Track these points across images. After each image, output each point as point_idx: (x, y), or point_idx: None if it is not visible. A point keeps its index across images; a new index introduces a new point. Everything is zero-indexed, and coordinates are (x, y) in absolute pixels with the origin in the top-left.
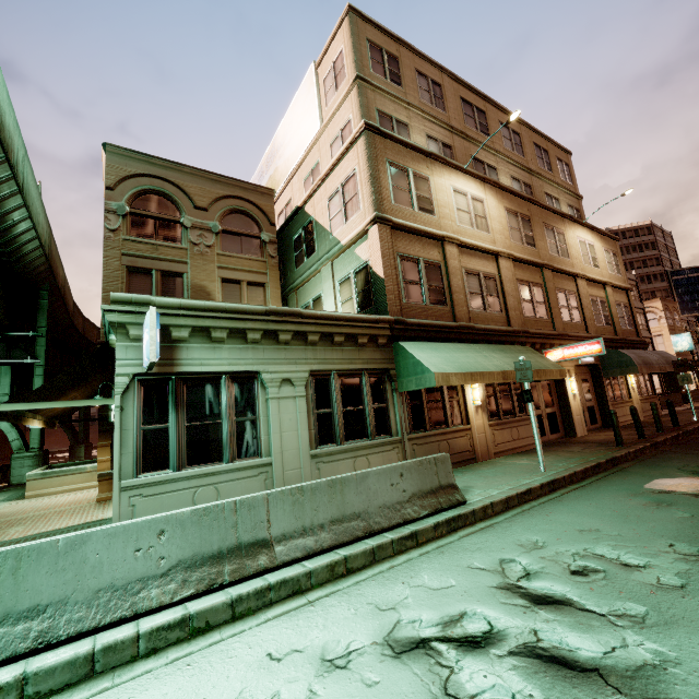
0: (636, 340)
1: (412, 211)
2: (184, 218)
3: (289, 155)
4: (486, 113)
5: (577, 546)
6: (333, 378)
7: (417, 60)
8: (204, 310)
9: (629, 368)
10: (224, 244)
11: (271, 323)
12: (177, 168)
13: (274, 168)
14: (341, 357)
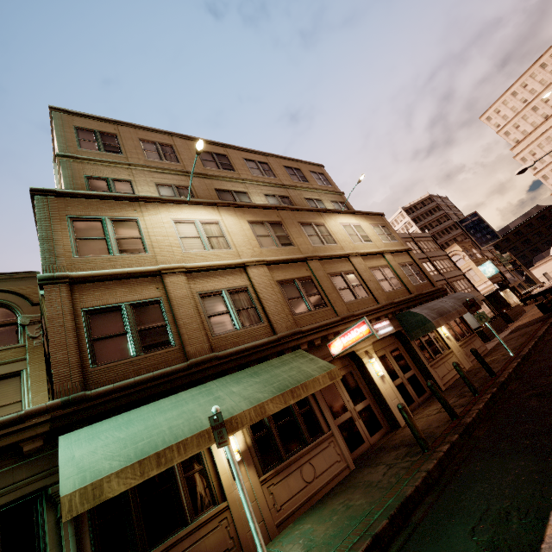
0: (432, 290)
1: (109, 257)
2: None
3: None
4: (228, 155)
5: None
6: None
7: (141, 132)
8: None
9: (427, 325)
10: None
11: None
12: None
13: None
14: None
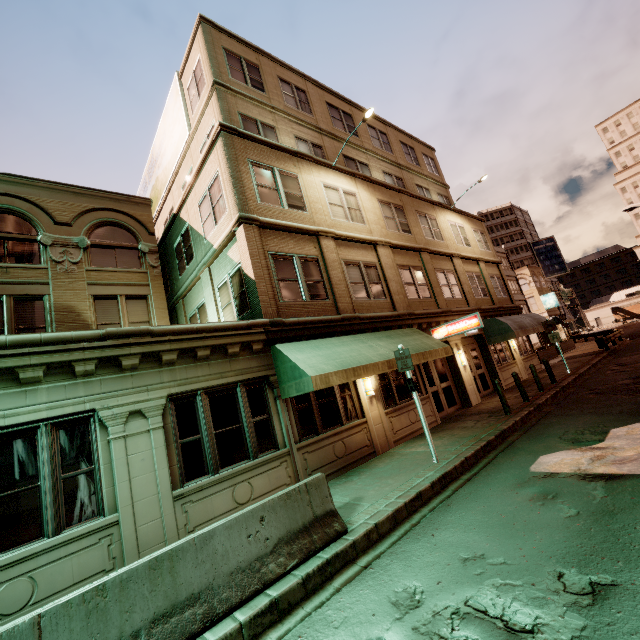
0: (511, 306)
1: (281, 209)
2: (41, 236)
3: (166, 164)
4: (353, 116)
5: (458, 595)
6: (200, 398)
7: (279, 68)
8: (6, 347)
9: (508, 334)
10: (94, 258)
11: (108, 349)
12: (30, 183)
13: (155, 178)
14: (208, 373)
